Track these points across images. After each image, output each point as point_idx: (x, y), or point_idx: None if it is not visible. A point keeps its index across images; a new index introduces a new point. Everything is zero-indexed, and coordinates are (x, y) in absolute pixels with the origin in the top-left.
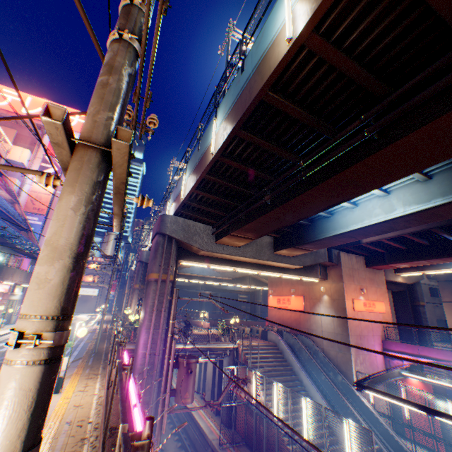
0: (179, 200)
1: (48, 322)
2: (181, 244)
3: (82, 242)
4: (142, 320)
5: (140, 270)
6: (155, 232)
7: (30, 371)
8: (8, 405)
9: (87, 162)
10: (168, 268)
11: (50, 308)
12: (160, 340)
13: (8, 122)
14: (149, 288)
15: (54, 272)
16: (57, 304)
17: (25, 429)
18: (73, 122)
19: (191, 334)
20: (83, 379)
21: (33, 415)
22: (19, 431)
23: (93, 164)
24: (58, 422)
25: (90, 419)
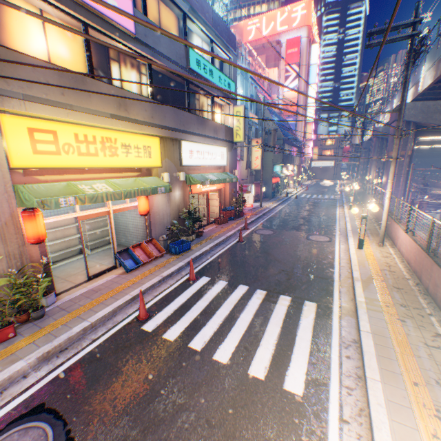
0: (416, 91)
1: (391, 180)
2: (417, 125)
3: (393, 172)
4: (383, 183)
5: (375, 145)
6: (392, 120)
7: (390, 184)
8: (389, 187)
9: (393, 162)
10: (404, 147)
11: (391, 179)
12: (398, 194)
13: (257, 51)
14: (388, 163)
15: (391, 175)
16: (392, 178)
17: (390, 188)
18: (297, 19)
19: (429, 194)
20: (356, 208)
21: (391, 188)
22: (390, 188)
23: (394, 162)
24: (357, 216)
25: (368, 216)
